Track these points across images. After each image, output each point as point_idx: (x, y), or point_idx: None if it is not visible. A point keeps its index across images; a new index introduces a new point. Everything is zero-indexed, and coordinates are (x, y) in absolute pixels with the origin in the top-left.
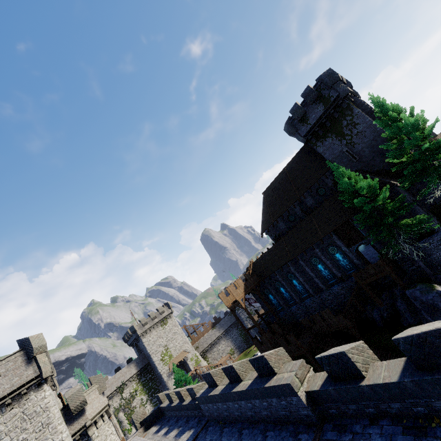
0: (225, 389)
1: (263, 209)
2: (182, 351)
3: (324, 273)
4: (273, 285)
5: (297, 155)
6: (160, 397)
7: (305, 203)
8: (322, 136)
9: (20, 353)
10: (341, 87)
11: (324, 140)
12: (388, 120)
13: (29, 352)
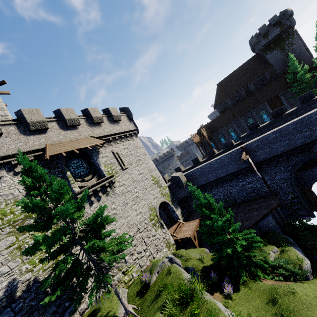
0: (273, 120)
1: (217, 93)
2: None
3: None
4: (217, 137)
5: (248, 61)
6: (180, 168)
7: (249, 89)
8: (272, 48)
9: (125, 114)
10: (293, 20)
11: (272, 51)
12: None
13: (130, 115)
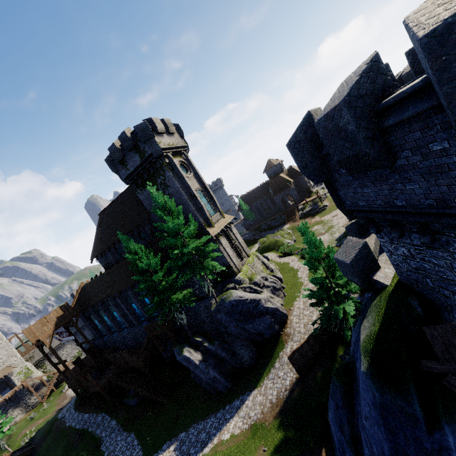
0: None
1: (96, 233)
2: (5, 366)
3: (138, 311)
4: (97, 313)
5: (129, 188)
6: None
7: None
8: (141, 185)
9: None
10: (154, 146)
11: (144, 190)
12: (166, 210)
13: None
